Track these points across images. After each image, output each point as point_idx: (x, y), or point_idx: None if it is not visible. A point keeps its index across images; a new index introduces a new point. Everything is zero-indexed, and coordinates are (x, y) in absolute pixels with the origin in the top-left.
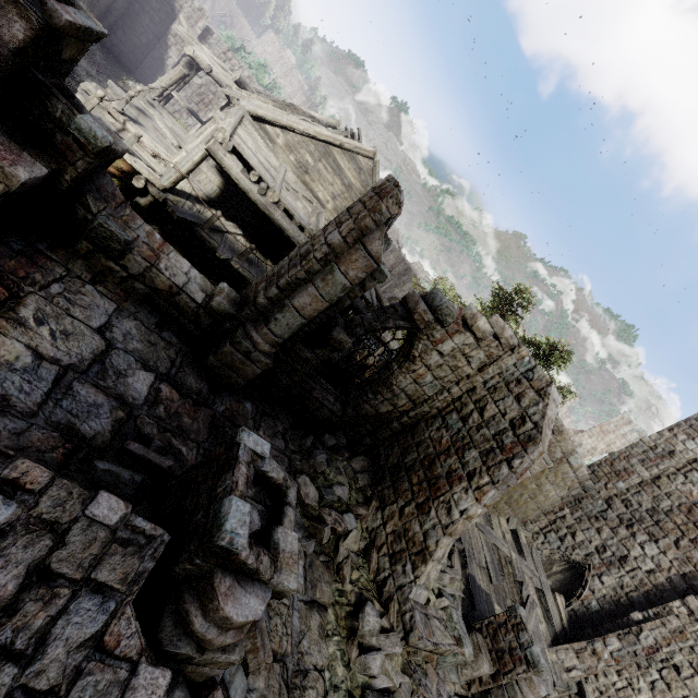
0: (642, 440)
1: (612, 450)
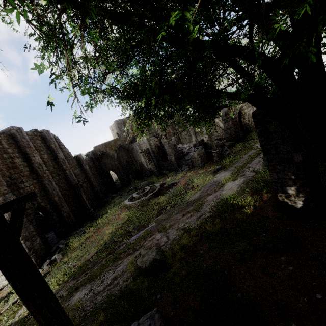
0: None
1: (116, 135)
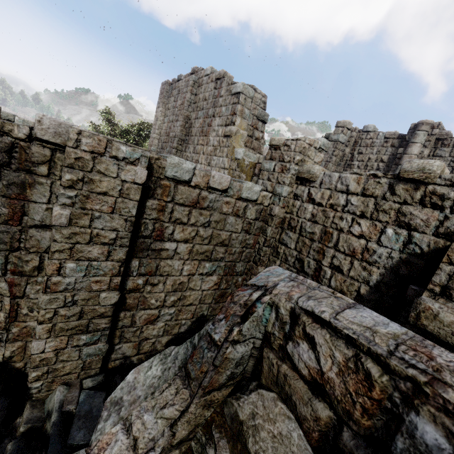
0: (152, 125)
1: None
